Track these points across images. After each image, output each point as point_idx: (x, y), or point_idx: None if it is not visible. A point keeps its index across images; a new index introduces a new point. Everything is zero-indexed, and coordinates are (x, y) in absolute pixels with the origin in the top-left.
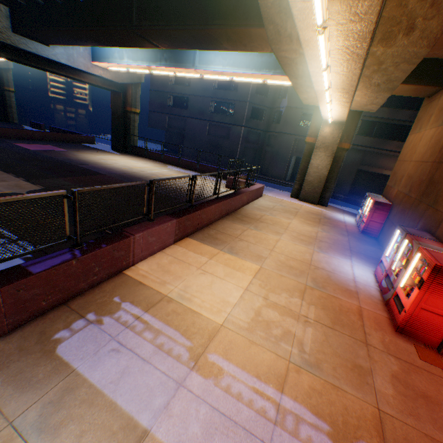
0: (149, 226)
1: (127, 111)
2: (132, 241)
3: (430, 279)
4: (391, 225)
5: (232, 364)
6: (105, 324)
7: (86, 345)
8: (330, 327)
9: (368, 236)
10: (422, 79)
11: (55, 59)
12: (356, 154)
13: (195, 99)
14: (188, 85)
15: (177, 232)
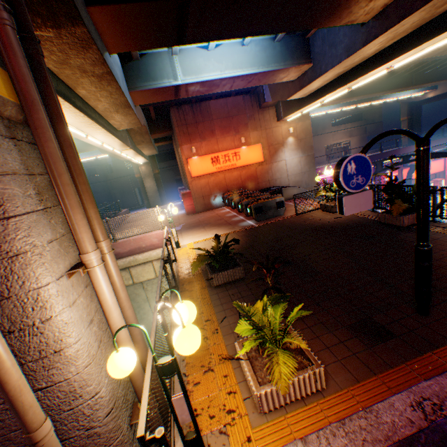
0: None
1: None
2: None
3: (183, 198)
4: None
5: None
6: None
7: None
8: None
9: None
10: (164, 140)
11: None
12: (169, 172)
13: None
14: None
15: None
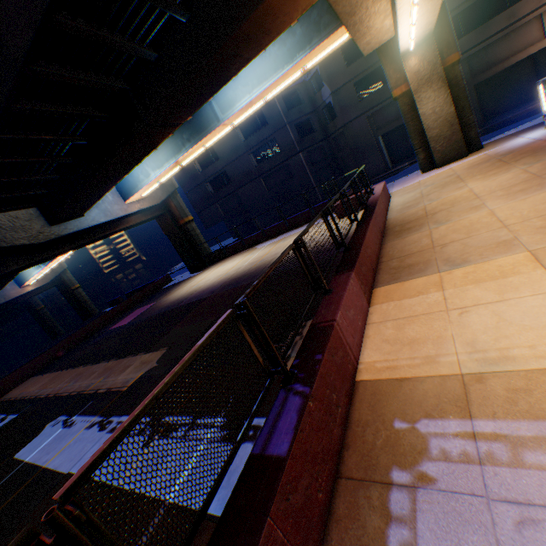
0: (335, 299)
1: (181, 225)
2: (337, 329)
3: None
4: None
5: None
6: (439, 479)
7: (461, 541)
8: None
9: None
10: None
11: (95, 224)
12: None
13: (232, 166)
14: (216, 160)
15: (362, 289)
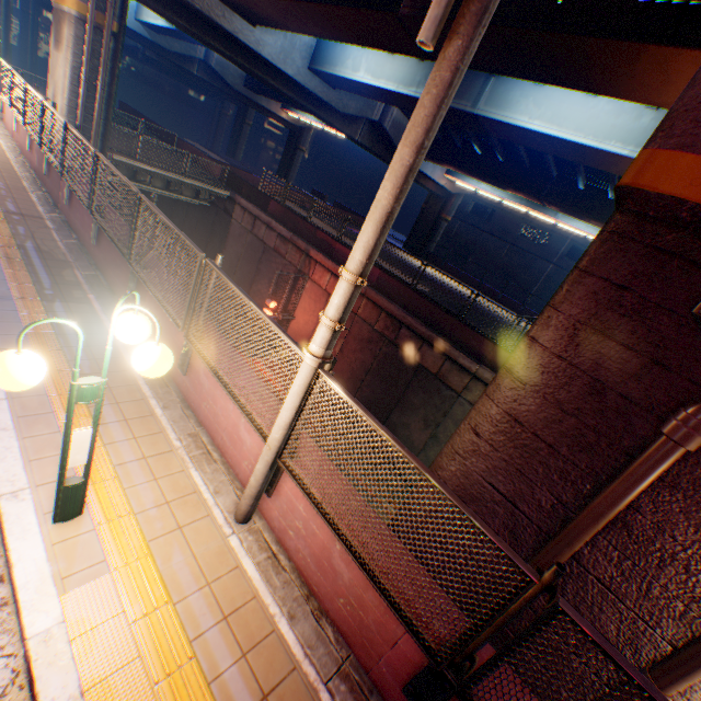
0: None
1: (440, 217)
2: None
3: None
4: None
5: None
6: None
7: None
8: None
9: None
10: None
11: (423, 172)
12: None
13: (502, 215)
14: None
15: None
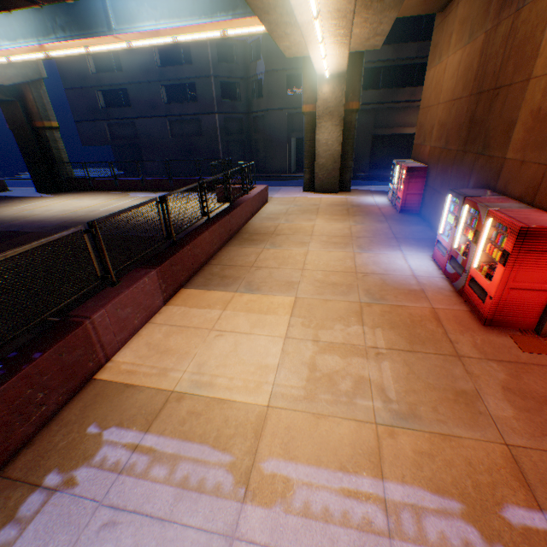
0: (113, 295)
1: (38, 127)
2: (90, 327)
3: (516, 250)
4: (434, 193)
5: (301, 464)
6: (81, 484)
7: (52, 540)
8: (409, 351)
9: (409, 214)
10: None
11: None
12: (366, 116)
13: (137, 88)
14: (120, 69)
15: (164, 288)
